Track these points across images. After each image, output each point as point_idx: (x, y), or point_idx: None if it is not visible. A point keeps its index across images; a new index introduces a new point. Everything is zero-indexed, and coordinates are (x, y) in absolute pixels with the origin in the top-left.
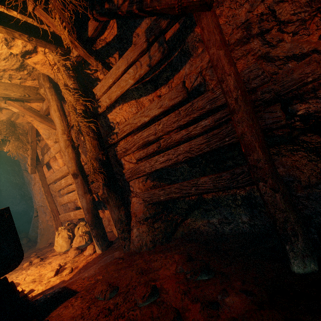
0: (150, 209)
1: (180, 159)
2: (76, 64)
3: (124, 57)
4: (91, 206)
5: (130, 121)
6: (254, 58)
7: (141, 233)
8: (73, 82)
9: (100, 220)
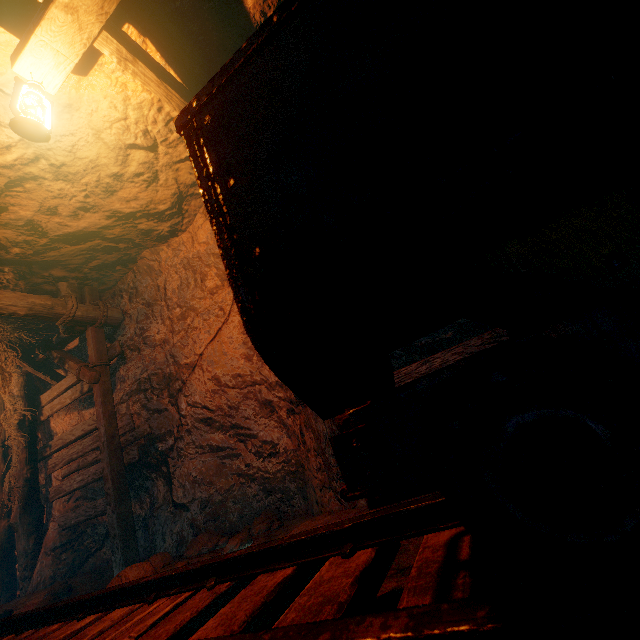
0: (63, 536)
1: (90, 480)
2: (28, 371)
3: (68, 378)
4: (4, 537)
5: (62, 436)
6: (141, 405)
7: (44, 567)
8: (20, 389)
9: (11, 558)
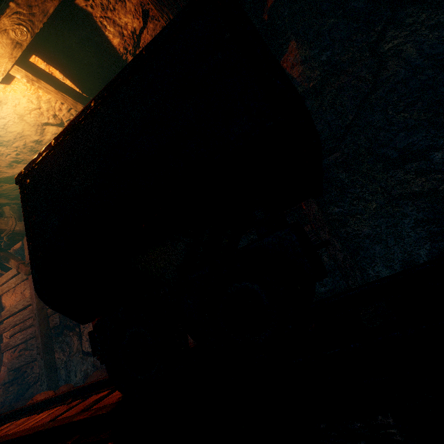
0: (10, 375)
1: (28, 338)
2: None
3: (13, 270)
4: None
5: (9, 309)
6: None
7: None
8: None
9: None
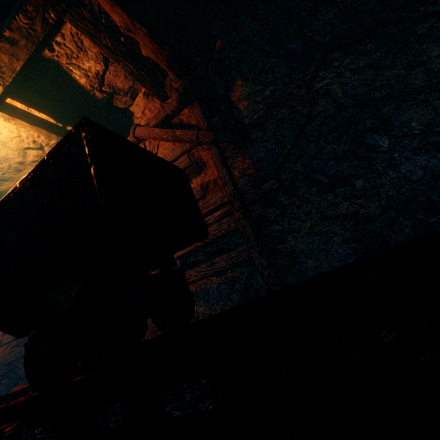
0: (3, 369)
1: None
2: None
3: None
4: None
5: None
6: None
7: None
8: None
9: None
